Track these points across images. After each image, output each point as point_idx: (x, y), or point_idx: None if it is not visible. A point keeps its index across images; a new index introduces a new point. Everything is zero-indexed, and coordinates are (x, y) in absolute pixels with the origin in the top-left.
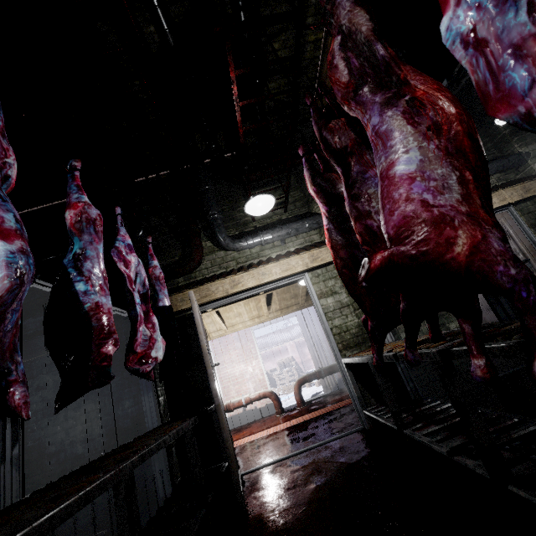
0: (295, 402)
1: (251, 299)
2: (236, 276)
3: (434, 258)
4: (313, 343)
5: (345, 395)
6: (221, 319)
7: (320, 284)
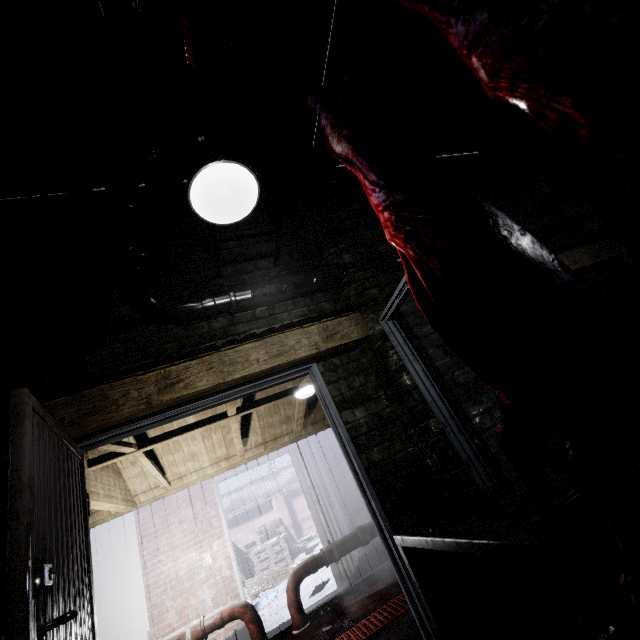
0: (286, 607)
1: (215, 427)
2: (173, 368)
3: None
4: (316, 497)
5: (377, 594)
6: (157, 467)
7: (339, 383)
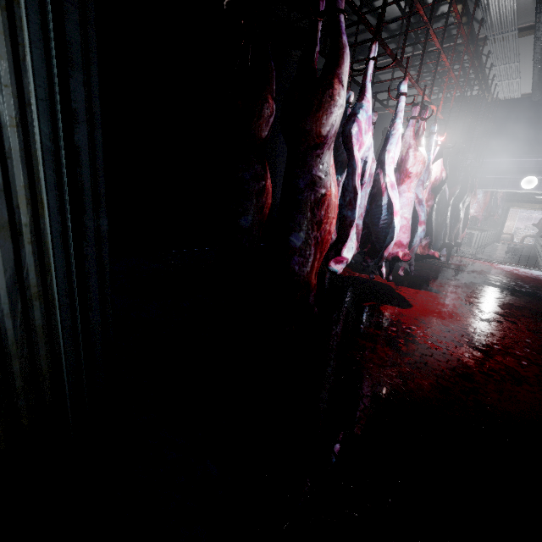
0: None
1: None
2: (524, 204)
3: (537, 226)
4: None
5: None
6: None
7: None
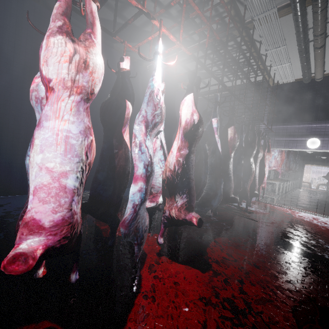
0: None
1: None
2: (314, 162)
3: (326, 177)
4: None
5: None
6: None
7: None
